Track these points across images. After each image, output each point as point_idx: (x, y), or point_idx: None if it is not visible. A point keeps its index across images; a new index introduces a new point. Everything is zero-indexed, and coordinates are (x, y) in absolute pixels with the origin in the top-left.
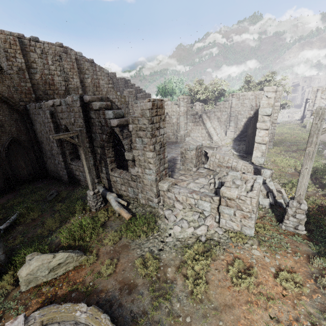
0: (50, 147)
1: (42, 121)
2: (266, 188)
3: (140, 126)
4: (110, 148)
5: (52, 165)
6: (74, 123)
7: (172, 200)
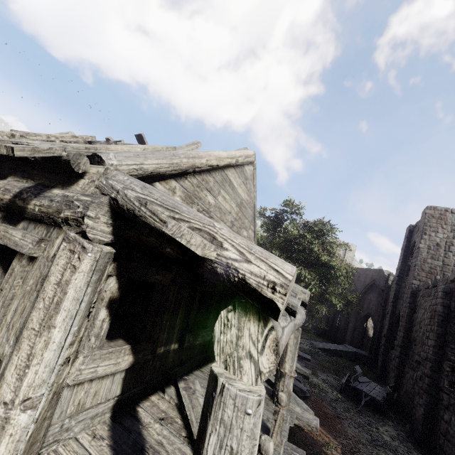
0: None
1: None
2: None
3: None
4: None
5: None
6: None
7: None
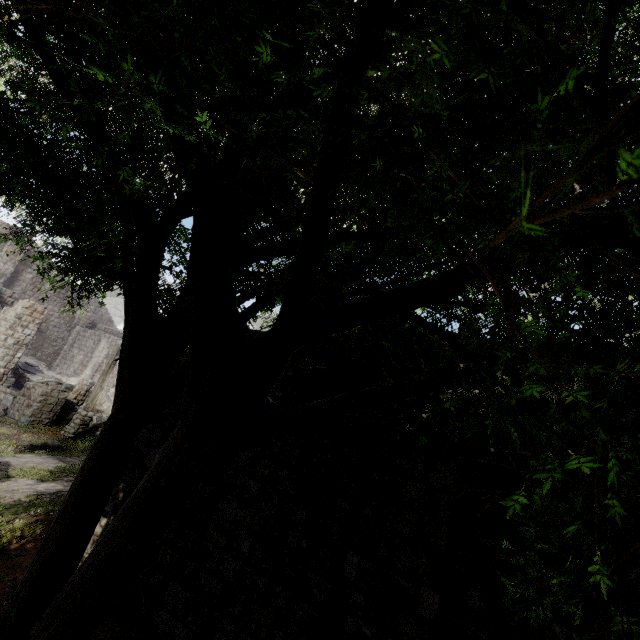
0: None
1: None
2: (100, 423)
3: (7, 317)
4: None
5: None
6: None
7: None
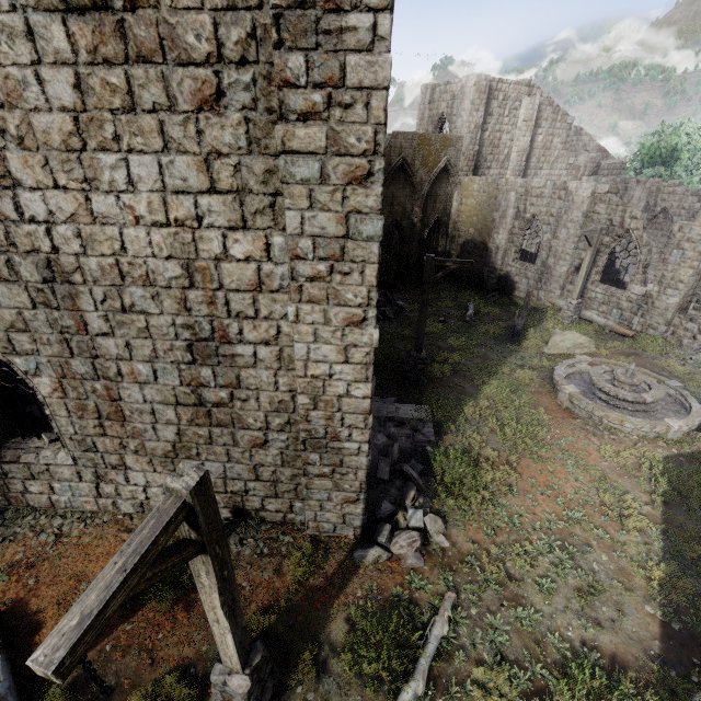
0: (480, 238)
1: (486, 202)
2: None
3: (690, 236)
4: (604, 256)
5: None
6: (561, 215)
7: (691, 333)
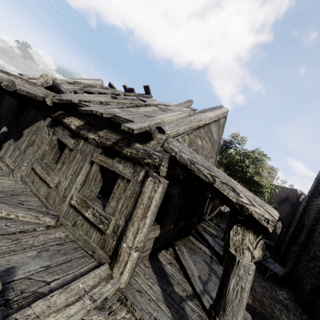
0: None
1: None
2: None
3: None
4: None
5: None
6: None
7: None
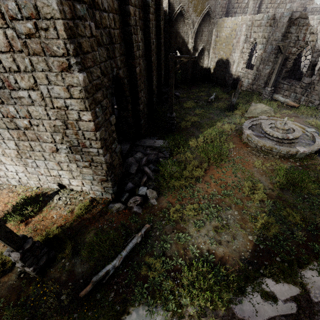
0: (226, 57)
1: (230, 34)
2: None
3: None
4: (291, 61)
5: (218, 72)
6: (269, 36)
7: None
